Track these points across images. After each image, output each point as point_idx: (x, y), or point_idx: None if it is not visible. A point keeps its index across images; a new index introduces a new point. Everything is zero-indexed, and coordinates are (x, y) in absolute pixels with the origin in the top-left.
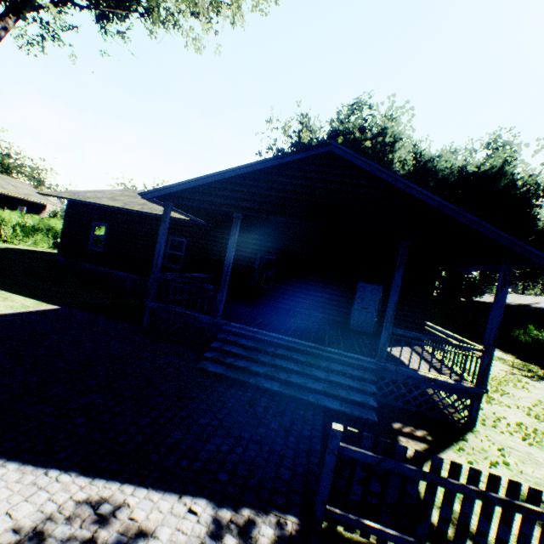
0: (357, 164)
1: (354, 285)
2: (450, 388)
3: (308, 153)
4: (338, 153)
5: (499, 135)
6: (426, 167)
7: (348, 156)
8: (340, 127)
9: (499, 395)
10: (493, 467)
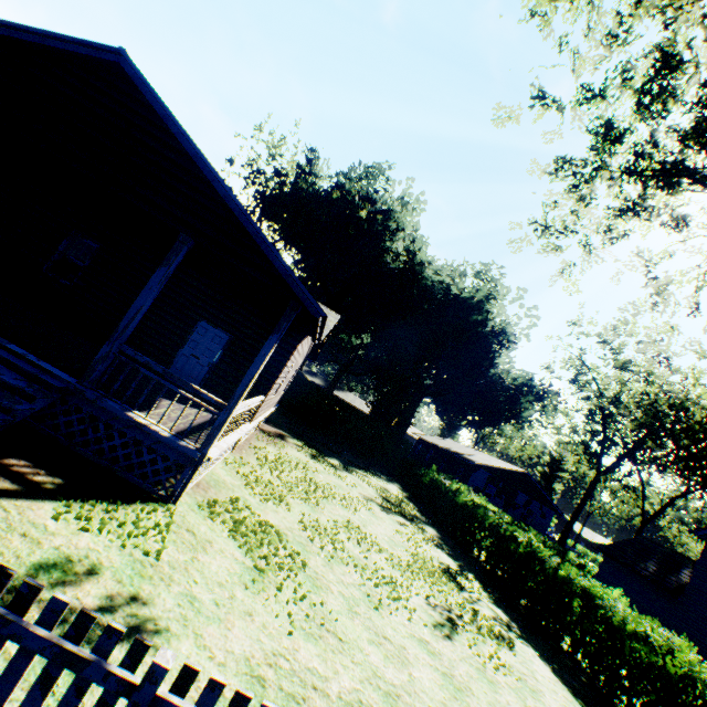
0: (147, 98)
1: (194, 322)
2: (166, 445)
3: (85, 50)
4: (128, 72)
5: (490, 269)
6: (415, 269)
7: (139, 82)
8: (347, 185)
9: (302, 502)
10: (98, 532)
